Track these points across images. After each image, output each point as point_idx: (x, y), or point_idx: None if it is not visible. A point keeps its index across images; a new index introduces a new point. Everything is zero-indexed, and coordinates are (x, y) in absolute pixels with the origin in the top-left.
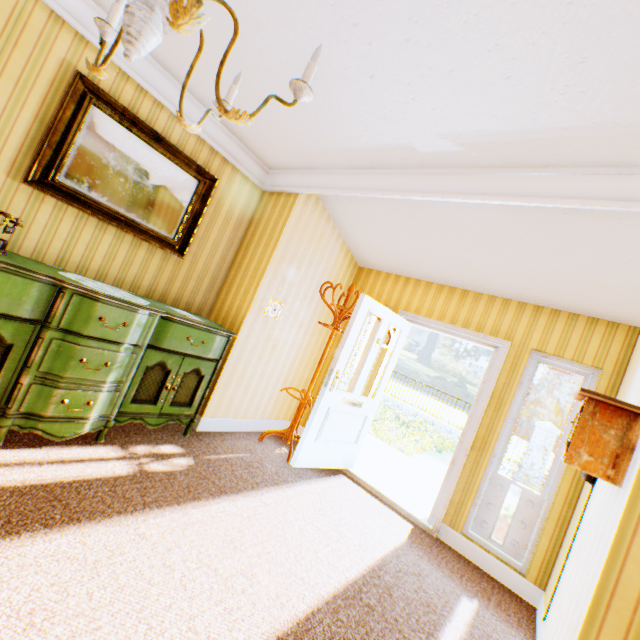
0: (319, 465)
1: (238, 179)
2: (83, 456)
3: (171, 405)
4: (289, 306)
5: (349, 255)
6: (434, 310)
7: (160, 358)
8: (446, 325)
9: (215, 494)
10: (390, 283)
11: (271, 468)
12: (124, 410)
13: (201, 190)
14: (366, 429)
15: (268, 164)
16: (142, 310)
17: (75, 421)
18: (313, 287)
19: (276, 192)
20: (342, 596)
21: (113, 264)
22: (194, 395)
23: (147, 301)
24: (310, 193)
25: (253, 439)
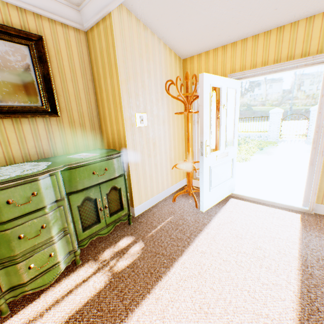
0: (216, 201)
1: (59, 29)
2: (70, 286)
3: (110, 216)
4: (150, 112)
5: (172, 53)
6: (256, 60)
7: (83, 196)
8: (272, 66)
9: (168, 265)
10: (211, 58)
11: (190, 219)
12: (81, 238)
13: (35, 53)
14: (234, 166)
15: (73, 0)
16: (40, 176)
17: (50, 269)
18: (159, 91)
19: (94, 25)
20: (305, 317)
21: (11, 147)
22: (121, 202)
23: (49, 162)
24: (118, 4)
25: (169, 203)
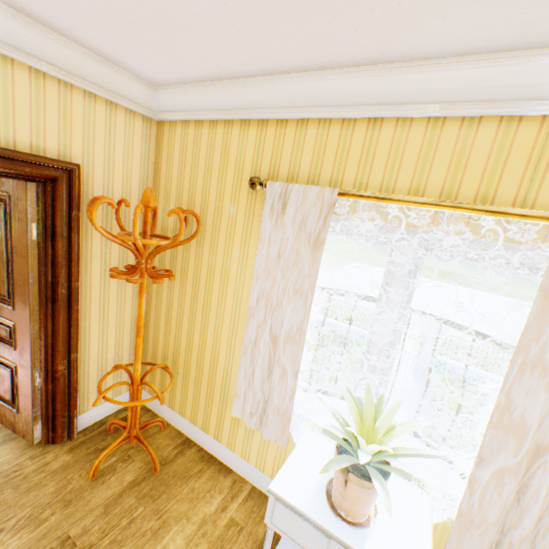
0: None
1: None
2: None
3: None
4: None
5: None
6: None
7: None
8: None
9: None
10: None
11: None
12: None
13: None
14: None
15: None
16: None
17: None
18: None
19: None
20: None
21: None
22: None
23: None
24: None
25: None
